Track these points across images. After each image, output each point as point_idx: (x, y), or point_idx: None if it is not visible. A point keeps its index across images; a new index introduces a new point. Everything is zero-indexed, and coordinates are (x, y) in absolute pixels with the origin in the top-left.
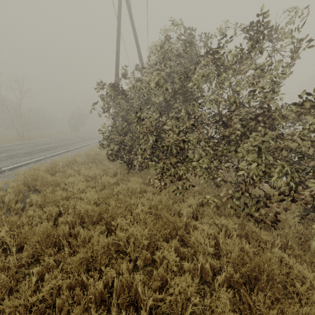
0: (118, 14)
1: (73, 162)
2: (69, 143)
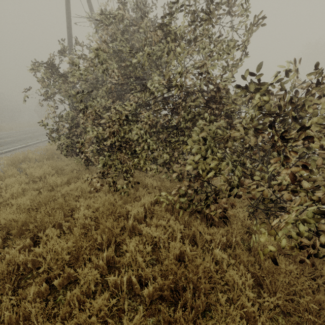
0: None
1: (26, 159)
2: (30, 137)
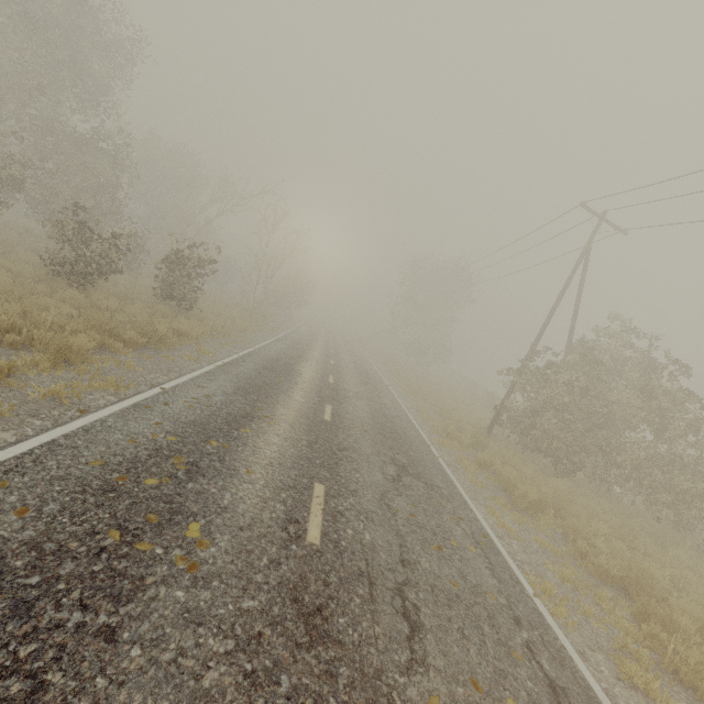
0: (571, 276)
1: (457, 427)
2: (361, 365)
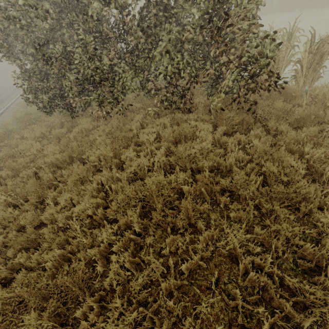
0: None
1: (8, 133)
2: None
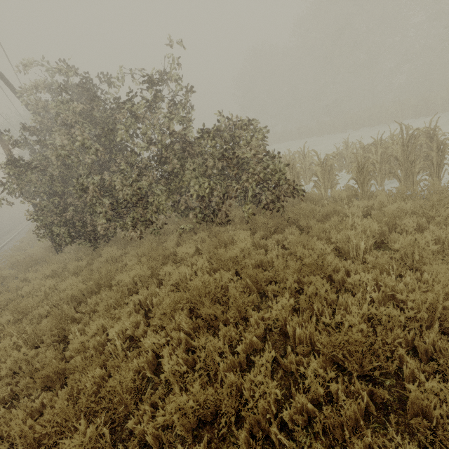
0: None
1: None
2: None
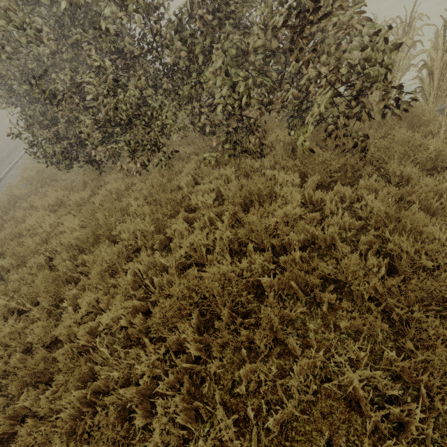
0: None
1: (14, 200)
2: None
